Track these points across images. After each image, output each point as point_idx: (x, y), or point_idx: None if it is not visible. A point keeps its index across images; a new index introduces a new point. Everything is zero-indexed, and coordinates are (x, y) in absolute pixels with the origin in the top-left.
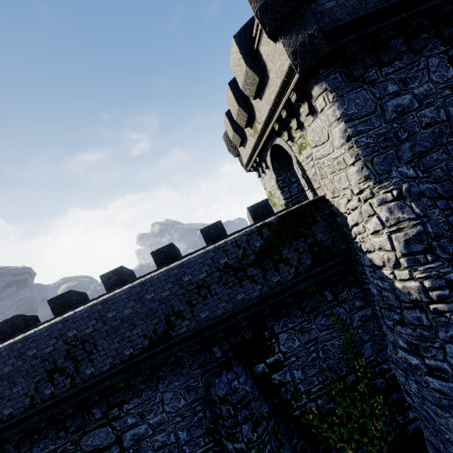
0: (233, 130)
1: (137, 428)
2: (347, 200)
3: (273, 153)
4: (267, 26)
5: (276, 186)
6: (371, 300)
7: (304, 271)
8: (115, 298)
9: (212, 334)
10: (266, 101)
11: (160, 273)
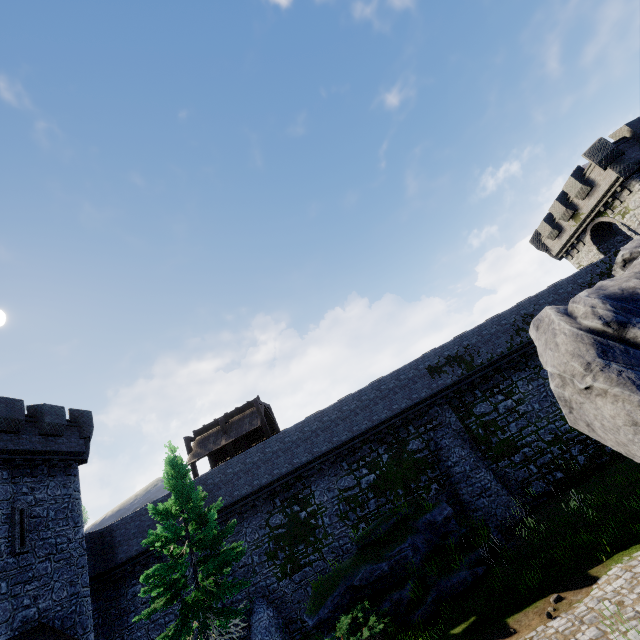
0: (552, 228)
1: None
2: None
3: (591, 232)
4: (603, 167)
5: (598, 253)
6: None
7: None
8: (541, 294)
9: None
10: (593, 198)
11: (562, 280)
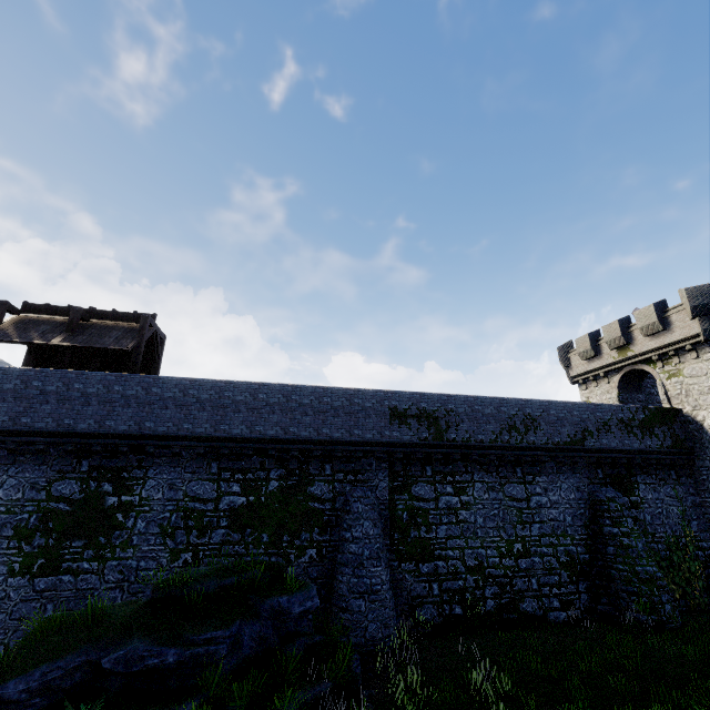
0: (591, 347)
1: (541, 497)
2: (709, 411)
3: (625, 374)
4: (694, 314)
5: (616, 399)
6: (702, 489)
7: (665, 447)
8: (556, 403)
9: (599, 460)
10: (656, 341)
11: (584, 403)
